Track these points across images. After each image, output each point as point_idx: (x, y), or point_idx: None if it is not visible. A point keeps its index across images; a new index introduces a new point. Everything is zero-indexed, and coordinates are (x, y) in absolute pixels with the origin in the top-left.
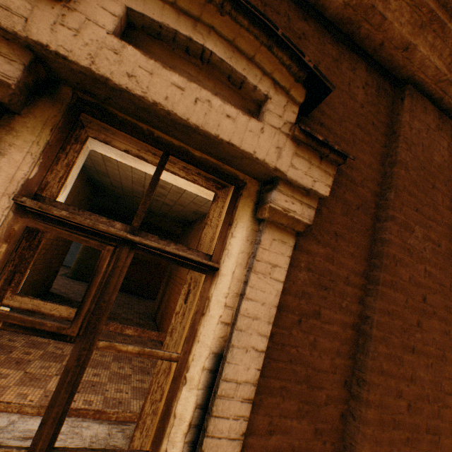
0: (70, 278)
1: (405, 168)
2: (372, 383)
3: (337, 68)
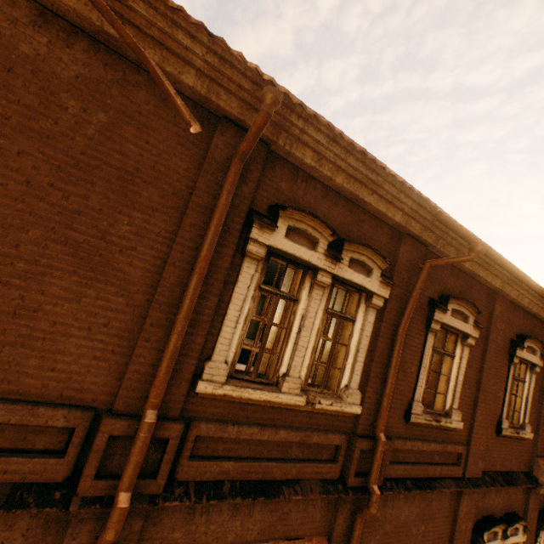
0: (252, 339)
1: None
2: (543, 400)
3: (540, 329)
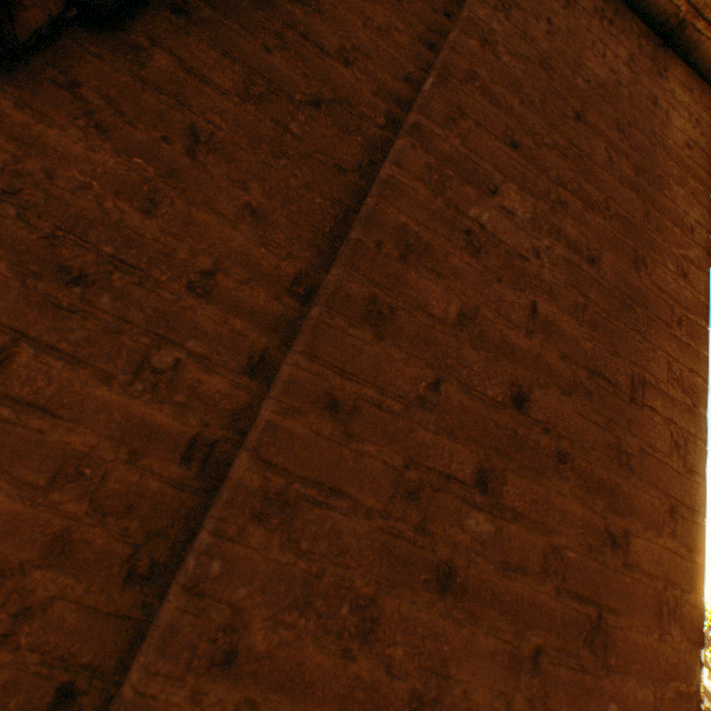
0: None
1: (484, 41)
2: None
3: None
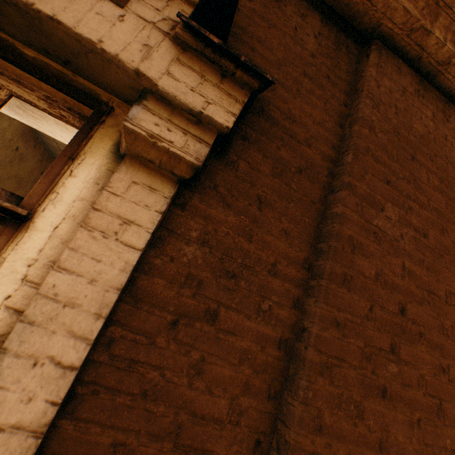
0: None
1: (369, 128)
2: (301, 450)
3: (279, 9)
